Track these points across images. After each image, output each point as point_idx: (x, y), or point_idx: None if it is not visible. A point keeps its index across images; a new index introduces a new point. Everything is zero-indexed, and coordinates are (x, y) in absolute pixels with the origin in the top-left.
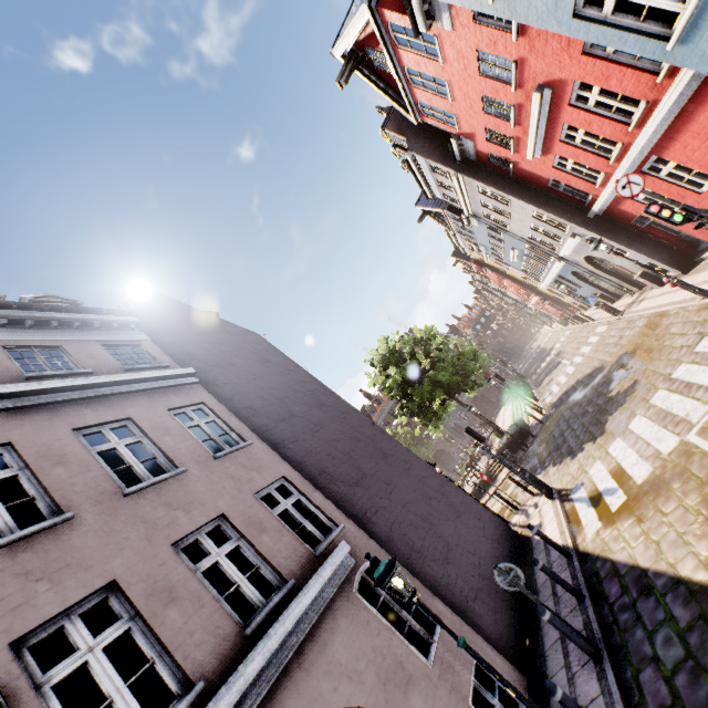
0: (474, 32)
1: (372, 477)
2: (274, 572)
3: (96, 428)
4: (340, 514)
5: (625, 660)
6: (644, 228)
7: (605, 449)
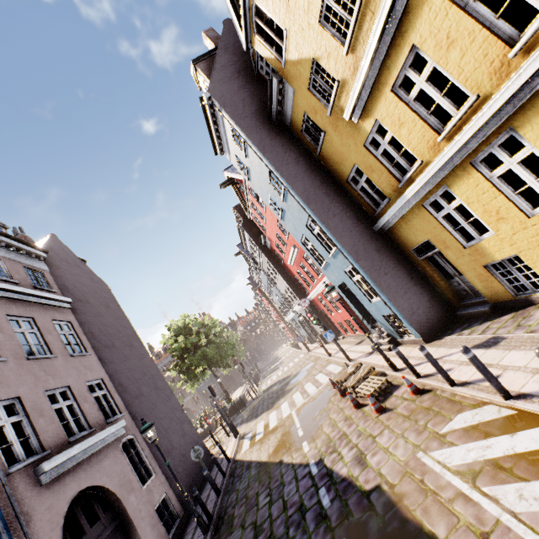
0: None
1: (146, 397)
2: (86, 422)
3: (16, 318)
4: (124, 408)
5: (228, 494)
6: (324, 315)
7: (269, 415)
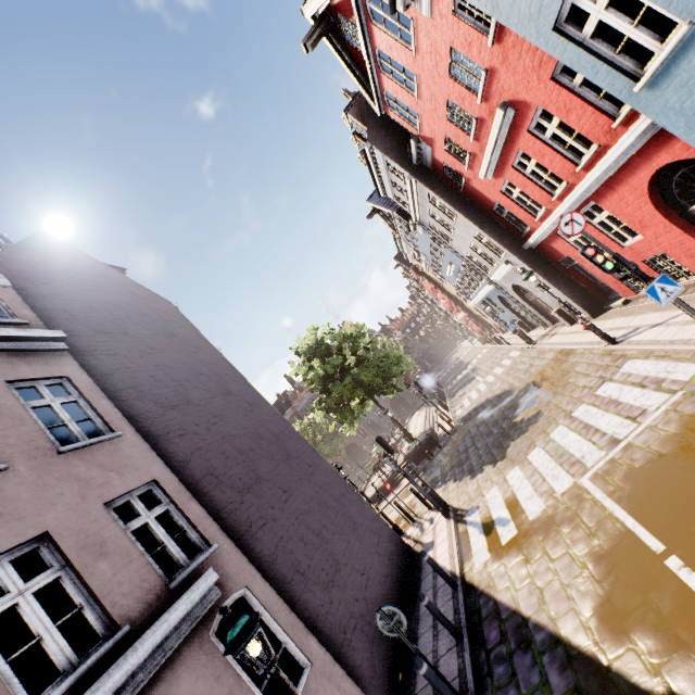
0: (451, 26)
1: (268, 482)
2: (104, 614)
3: None
4: (216, 531)
5: None
6: (568, 269)
7: (504, 475)
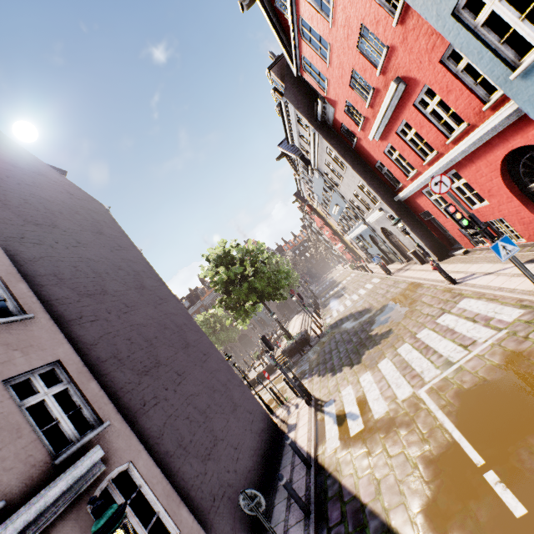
0: (364, 3)
1: (166, 366)
2: None
3: None
4: (111, 409)
5: None
6: (426, 220)
7: (358, 377)
